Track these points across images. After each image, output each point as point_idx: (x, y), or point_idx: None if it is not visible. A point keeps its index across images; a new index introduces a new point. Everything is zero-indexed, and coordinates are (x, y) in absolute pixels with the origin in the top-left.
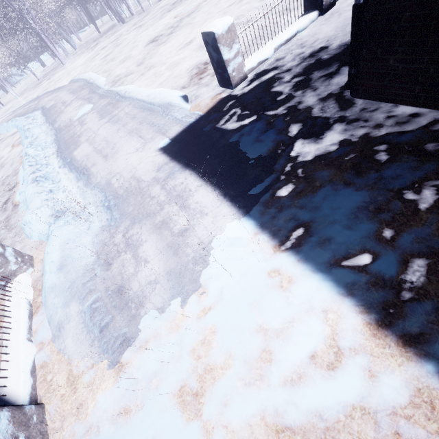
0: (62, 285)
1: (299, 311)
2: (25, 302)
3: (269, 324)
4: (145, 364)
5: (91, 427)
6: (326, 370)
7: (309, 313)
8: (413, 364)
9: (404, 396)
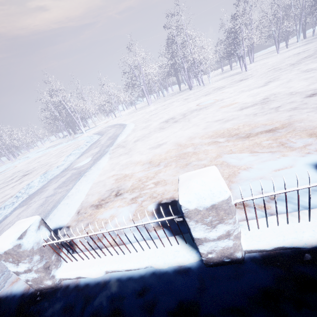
0: None
1: None
2: None
3: None
4: None
5: None
6: None
7: None
8: None
9: None
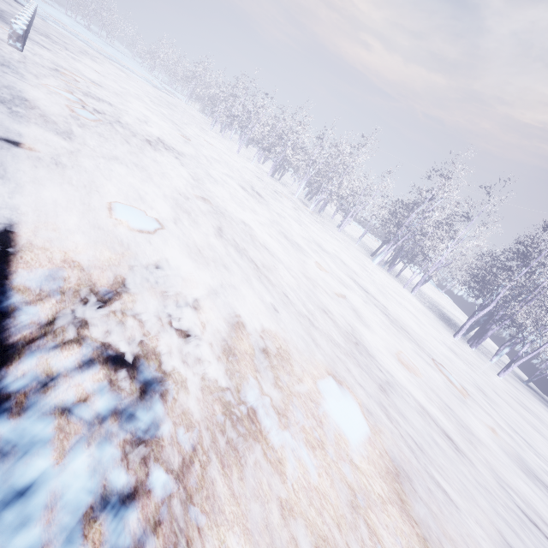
0: None
1: None
2: None
3: None
4: None
5: None
6: None
7: None
8: None
9: None
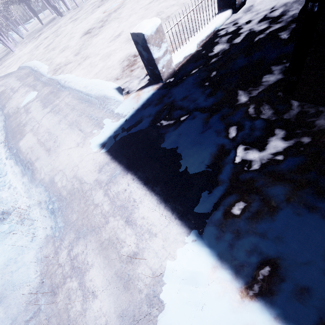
0: (1, 324)
1: None
2: None
3: None
4: None
5: None
6: None
7: None
8: None
9: None
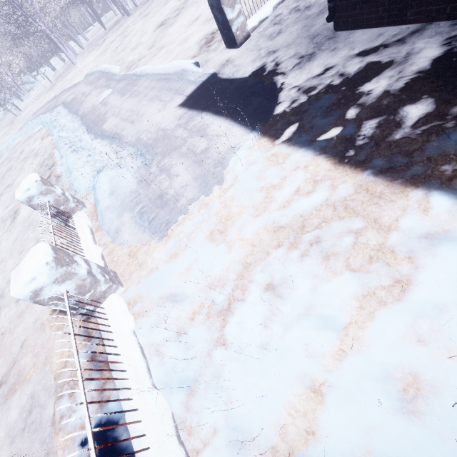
0: (114, 204)
1: (289, 171)
2: (86, 225)
3: (269, 183)
4: (184, 229)
5: (152, 270)
6: (305, 194)
7: (296, 170)
8: (359, 174)
9: (351, 190)
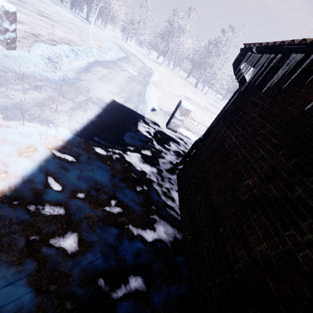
0: None
1: (3, 160)
2: None
3: None
4: None
5: None
6: None
7: (2, 165)
8: None
9: None
